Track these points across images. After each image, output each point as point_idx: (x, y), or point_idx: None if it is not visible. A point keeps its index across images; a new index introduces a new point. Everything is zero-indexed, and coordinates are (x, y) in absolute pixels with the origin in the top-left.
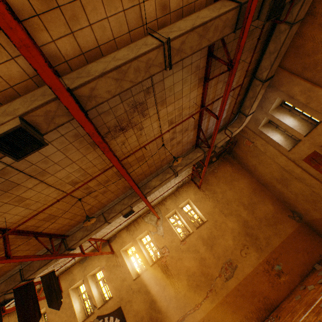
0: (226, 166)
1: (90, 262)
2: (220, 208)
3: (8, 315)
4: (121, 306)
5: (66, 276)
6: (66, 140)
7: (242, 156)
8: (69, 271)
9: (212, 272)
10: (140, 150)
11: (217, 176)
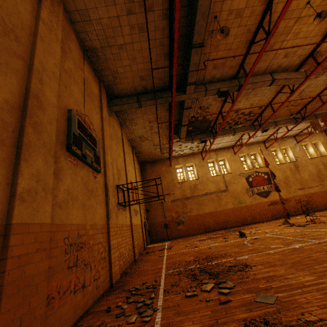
0: None
1: (251, 148)
2: None
3: (205, 153)
4: (268, 172)
5: (237, 148)
6: None
7: None
8: (239, 147)
9: (323, 178)
10: None
11: None
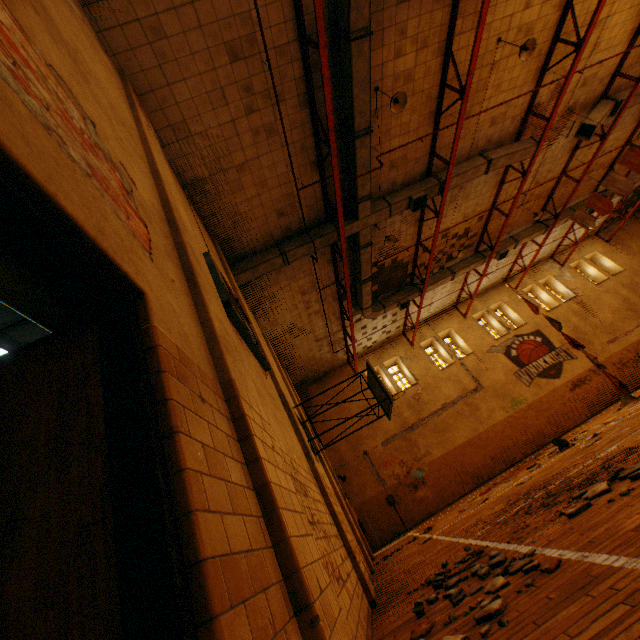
0: (638, 224)
1: (489, 298)
2: (638, 260)
3: (411, 331)
4: (538, 329)
5: (465, 306)
6: (639, 107)
7: None
8: (466, 303)
9: (639, 309)
10: (634, 142)
11: (628, 233)
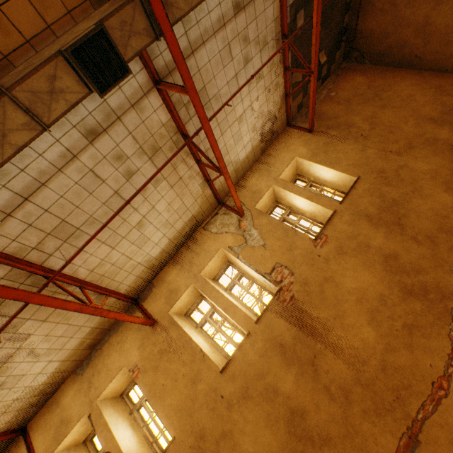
0: (351, 79)
1: (100, 365)
2: (377, 146)
3: None
4: None
5: (45, 419)
6: None
7: (383, 27)
8: (51, 404)
9: (433, 280)
10: None
11: (340, 101)
